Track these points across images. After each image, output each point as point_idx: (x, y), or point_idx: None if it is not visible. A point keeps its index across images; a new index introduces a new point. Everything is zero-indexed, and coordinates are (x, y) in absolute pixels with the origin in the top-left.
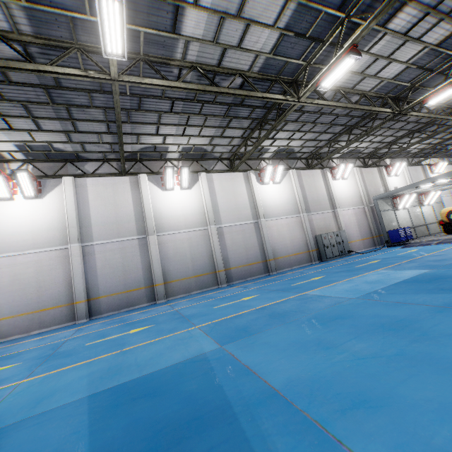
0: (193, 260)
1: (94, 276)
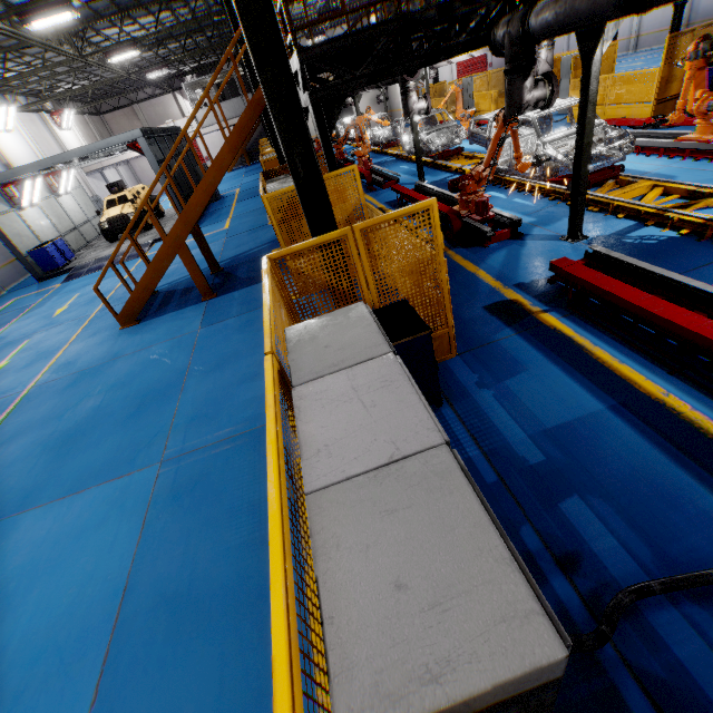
0: None
1: (697, 1)
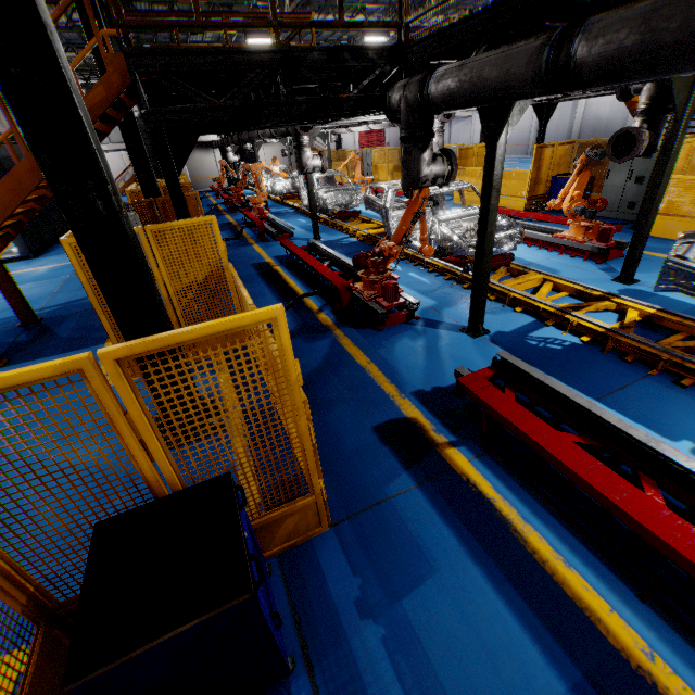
0: (606, 125)
1: None
